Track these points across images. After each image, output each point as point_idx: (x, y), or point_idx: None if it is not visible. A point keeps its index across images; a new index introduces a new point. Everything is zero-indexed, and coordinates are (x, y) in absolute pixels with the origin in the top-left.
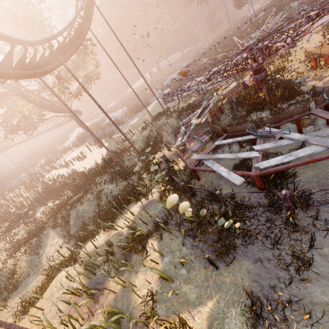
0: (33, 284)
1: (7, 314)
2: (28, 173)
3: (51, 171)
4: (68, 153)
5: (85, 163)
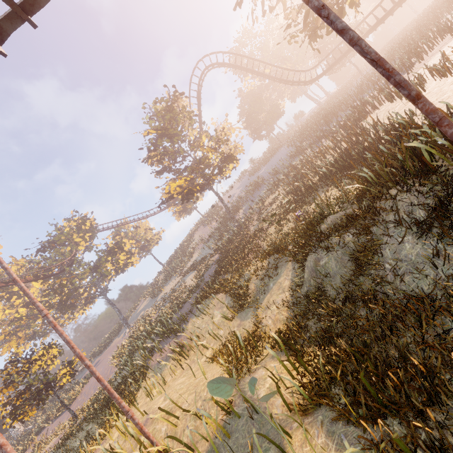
0: (246, 323)
1: (228, 331)
2: (351, 106)
3: (381, 105)
4: (438, 45)
5: (448, 87)
